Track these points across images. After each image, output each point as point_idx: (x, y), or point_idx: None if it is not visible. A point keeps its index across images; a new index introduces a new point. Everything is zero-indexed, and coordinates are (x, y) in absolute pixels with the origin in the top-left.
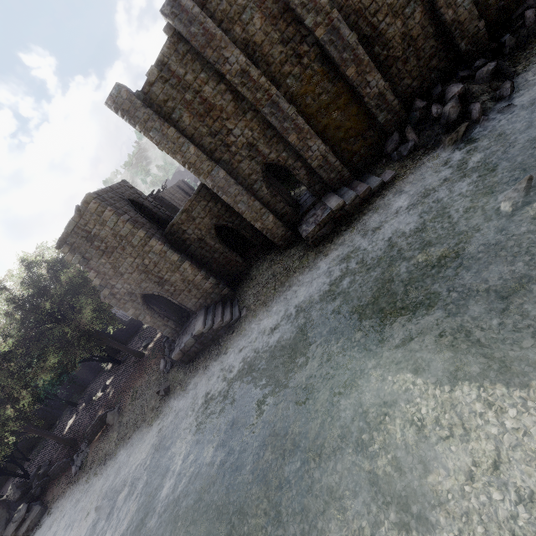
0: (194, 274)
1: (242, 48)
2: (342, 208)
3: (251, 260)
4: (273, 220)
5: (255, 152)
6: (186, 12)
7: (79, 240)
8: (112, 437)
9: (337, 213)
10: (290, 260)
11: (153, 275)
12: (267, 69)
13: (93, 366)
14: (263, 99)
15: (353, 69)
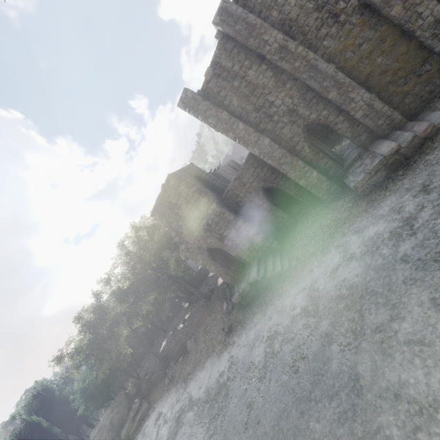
0: (247, 230)
1: (279, 28)
2: (396, 152)
3: (296, 215)
4: (316, 176)
5: (296, 116)
6: (231, 16)
7: (165, 209)
8: (191, 361)
9: (391, 159)
10: (337, 212)
11: (215, 233)
12: (303, 39)
13: (176, 304)
14: (301, 66)
15: (399, 6)
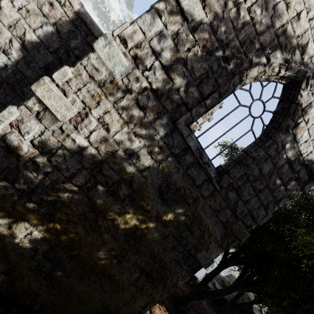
0: None
1: None
2: None
3: None
4: None
5: None
6: None
7: None
8: None
9: None
10: None
11: None
12: None
13: None
14: None
15: None
